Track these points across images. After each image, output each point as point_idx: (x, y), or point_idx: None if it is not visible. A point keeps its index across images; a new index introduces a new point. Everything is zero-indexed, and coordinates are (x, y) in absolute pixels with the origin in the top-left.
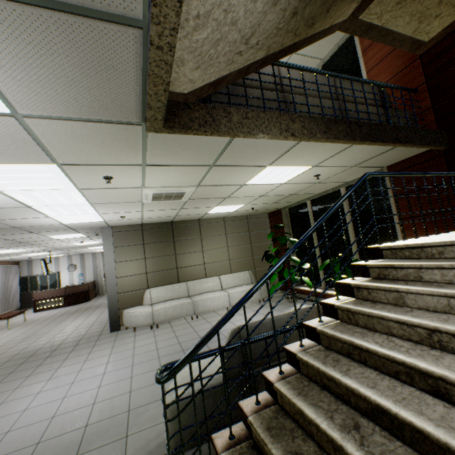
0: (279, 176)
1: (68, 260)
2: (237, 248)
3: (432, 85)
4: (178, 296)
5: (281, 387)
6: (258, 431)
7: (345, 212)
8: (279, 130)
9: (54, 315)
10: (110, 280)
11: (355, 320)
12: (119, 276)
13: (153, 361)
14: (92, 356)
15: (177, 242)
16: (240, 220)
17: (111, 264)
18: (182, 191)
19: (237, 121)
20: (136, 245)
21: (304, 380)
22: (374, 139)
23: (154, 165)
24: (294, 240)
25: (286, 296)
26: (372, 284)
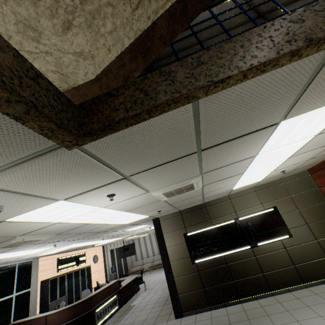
0: None
1: None
2: None
3: None
4: None
5: None
6: None
7: None
8: None
9: None
10: None
11: None
12: None
13: None
14: None
15: None
16: None
17: None
18: None
19: None
20: None
21: None
22: None
23: None
24: None
25: None
26: None
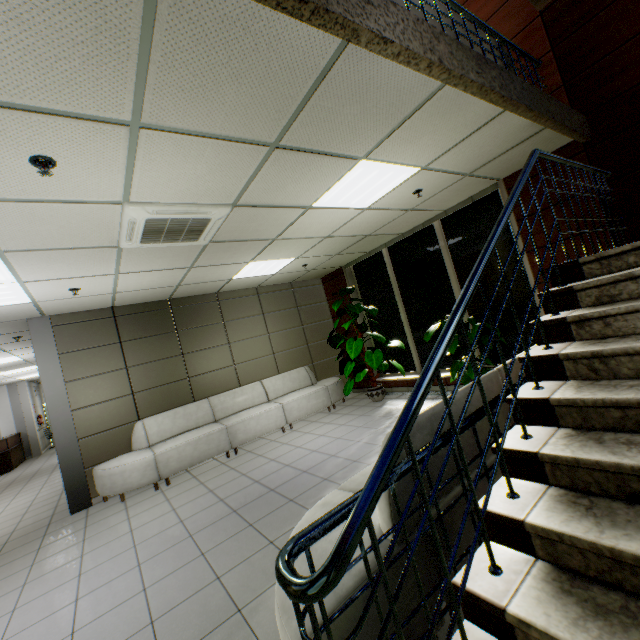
0: (367, 189)
1: None
2: (282, 334)
3: (561, 53)
4: (196, 424)
5: (547, 522)
6: (561, 639)
7: (443, 257)
8: (421, 46)
9: None
10: (59, 417)
11: (611, 369)
12: (76, 408)
13: (182, 545)
14: (38, 571)
15: (183, 333)
16: (282, 290)
17: (58, 387)
18: (204, 216)
19: (356, 2)
20: (106, 346)
21: (575, 498)
22: (529, 104)
23: (158, 129)
24: (372, 308)
25: (370, 394)
26: (611, 307)
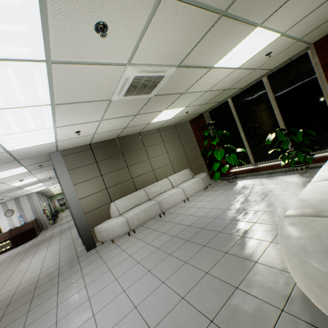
0: (246, 52)
1: (3, 207)
2: (174, 152)
3: None
4: (140, 202)
5: None
6: None
7: (269, 97)
8: None
9: (7, 258)
10: (73, 203)
11: None
12: (81, 198)
13: (169, 259)
14: (89, 279)
15: (126, 155)
16: (171, 129)
17: (70, 188)
18: (162, 74)
19: None
20: (90, 165)
21: None
22: None
23: None
24: (226, 132)
25: (227, 178)
26: None
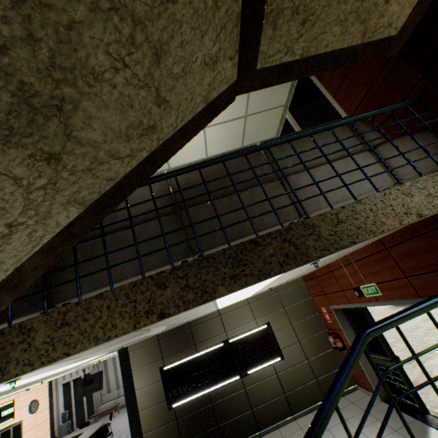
0: None
1: None
2: None
3: None
4: None
5: None
6: None
7: None
8: None
9: None
10: None
11: None
12: None
13: None
14: None
15: None
16: None
17: None
18: None
19: None
20: None
21: None
22: None
23: None
24: None
25: None
26: None
